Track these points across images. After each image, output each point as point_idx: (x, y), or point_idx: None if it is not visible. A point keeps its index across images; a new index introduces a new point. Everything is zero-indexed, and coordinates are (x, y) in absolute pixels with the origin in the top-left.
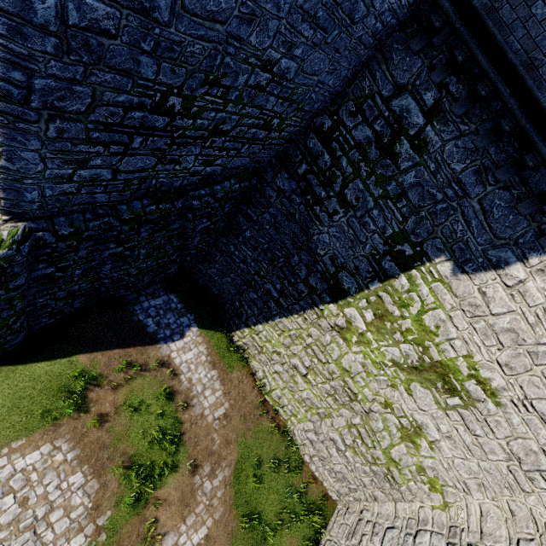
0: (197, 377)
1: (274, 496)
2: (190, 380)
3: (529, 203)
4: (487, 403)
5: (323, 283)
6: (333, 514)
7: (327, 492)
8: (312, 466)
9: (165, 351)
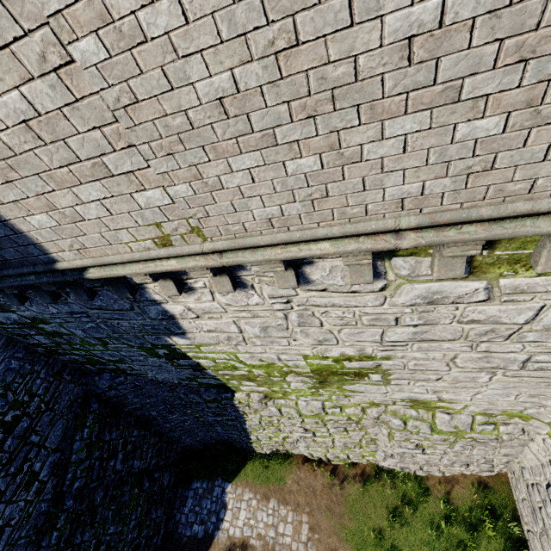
0: (262, 526)
1: (423, 550)
2: (260, 536)
3: (74, 291)
4: (382, 363)
5: (211, 391)
6: (511, 488)
7: (479, 477)
8: (434, 473)
9: (223, 536)
